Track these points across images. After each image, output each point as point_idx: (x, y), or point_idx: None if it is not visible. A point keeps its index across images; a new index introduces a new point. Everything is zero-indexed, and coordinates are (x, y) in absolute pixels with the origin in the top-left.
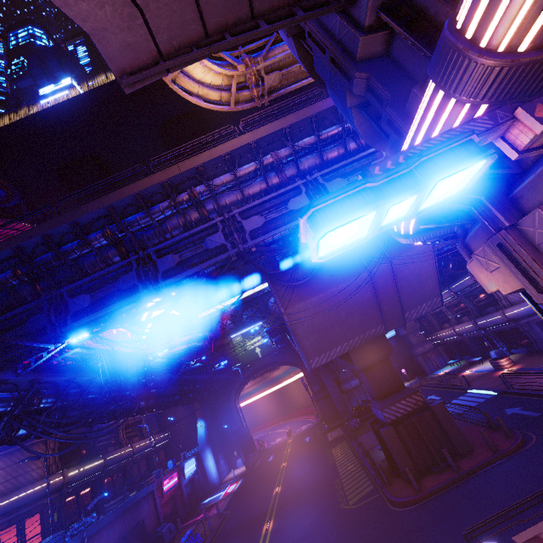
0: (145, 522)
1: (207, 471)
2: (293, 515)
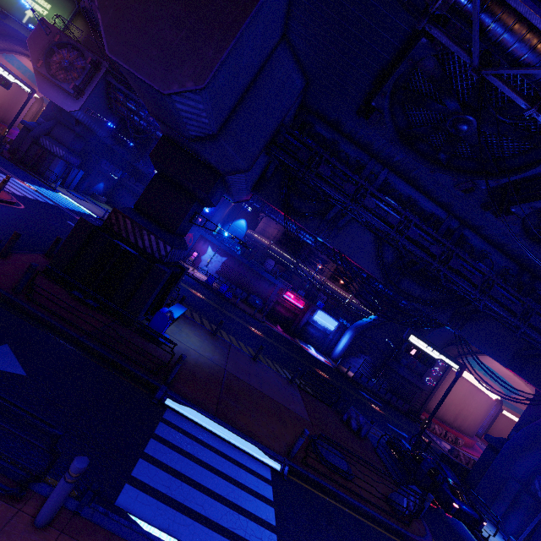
0: (259, 289)
1: (338, 343)
2: (190, 294)
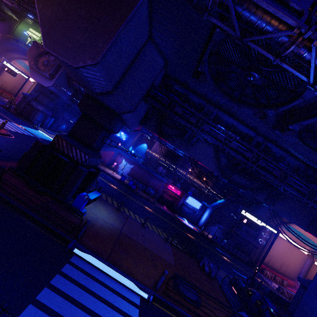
0: (153, 184)
1: (202, 216)
2: (108, 186)
